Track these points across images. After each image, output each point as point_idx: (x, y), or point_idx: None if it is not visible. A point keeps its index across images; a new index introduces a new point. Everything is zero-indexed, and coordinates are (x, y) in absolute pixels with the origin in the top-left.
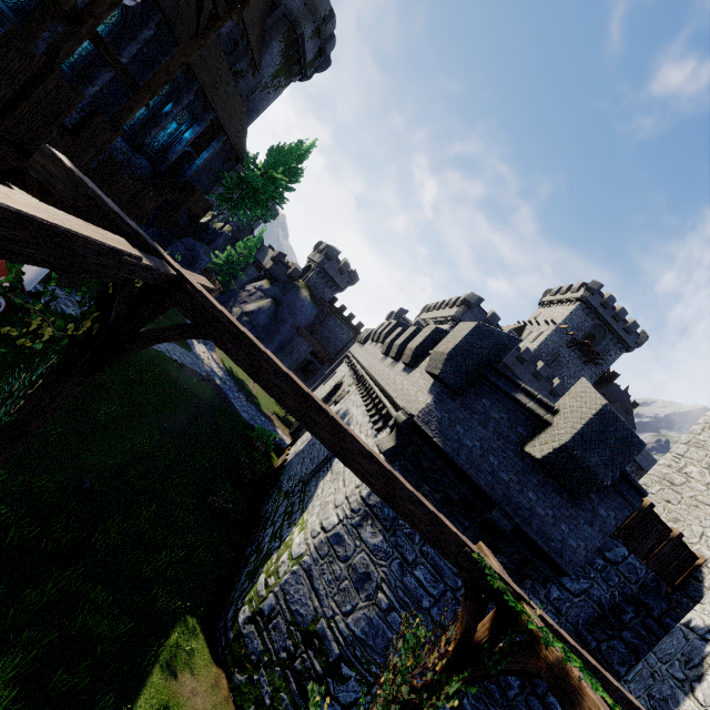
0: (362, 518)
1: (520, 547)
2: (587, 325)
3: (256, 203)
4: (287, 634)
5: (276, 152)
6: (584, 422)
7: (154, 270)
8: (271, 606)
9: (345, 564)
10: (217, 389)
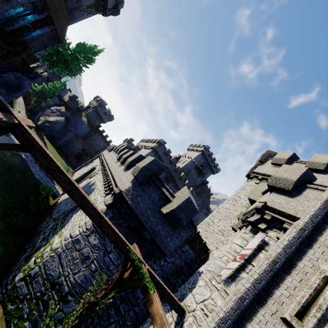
0: (91, 232)
1: (152, 245)
2: (202, 161)
3: (66, 67)
4: (43, 284)
5: (82, 46)
6: (181, 202)
7: (7, 122)
8: (36, 272)
9: (79, 252)
10: (22, 160)
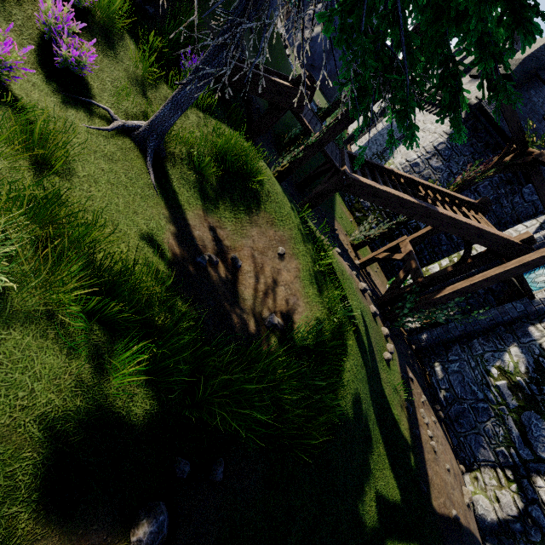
0: (431, 156)
1: None
2: None
3: None
4: None
5: None
6: None
7: None
8: None
9: (418, 174)
10: None
